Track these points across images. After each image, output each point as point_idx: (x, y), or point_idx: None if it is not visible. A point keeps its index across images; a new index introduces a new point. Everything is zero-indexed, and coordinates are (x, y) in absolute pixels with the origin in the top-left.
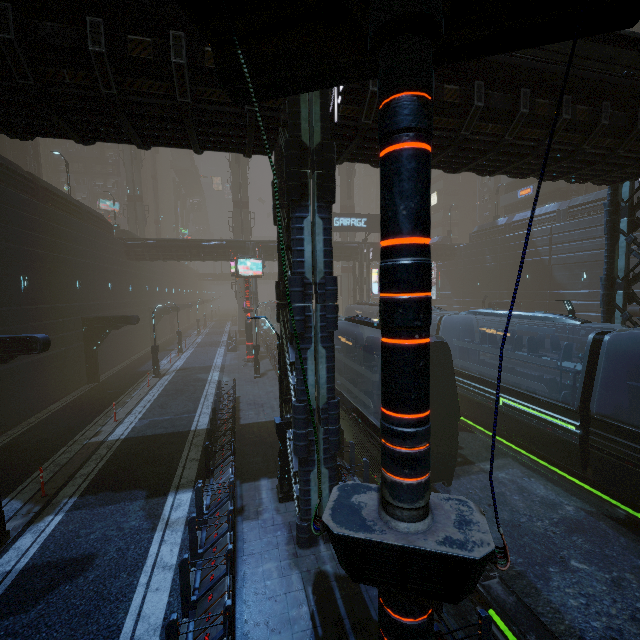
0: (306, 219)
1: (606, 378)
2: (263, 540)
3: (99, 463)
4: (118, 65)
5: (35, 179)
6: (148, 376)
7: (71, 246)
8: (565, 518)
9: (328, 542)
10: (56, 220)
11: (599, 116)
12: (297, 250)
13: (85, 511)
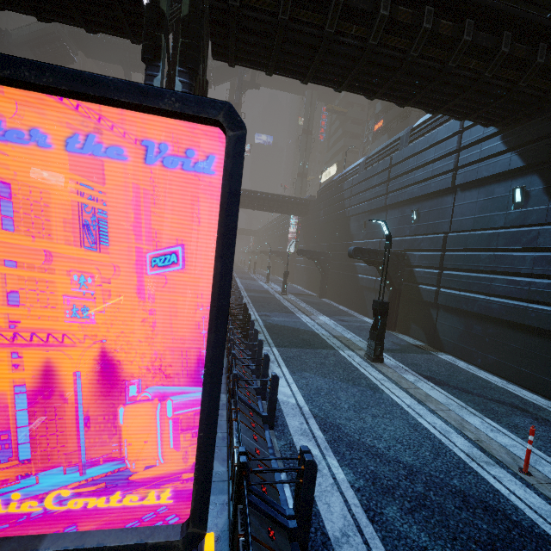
0: None
1: None
2: None
3: None
4: None
5: None
6: None
7: None
8: None
9: None
10: None
11: None
12: None
13: None
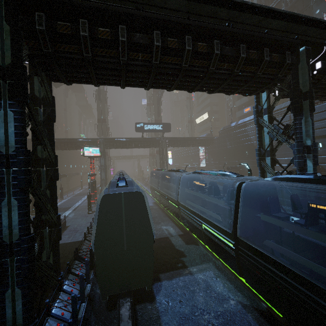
0: None
1: (245, 212)
2: None
3: None
4: None
5: None
6: None
7: None
8: (226, 311)
9: None
10: None
11: (214, 49)
12: None
13: None
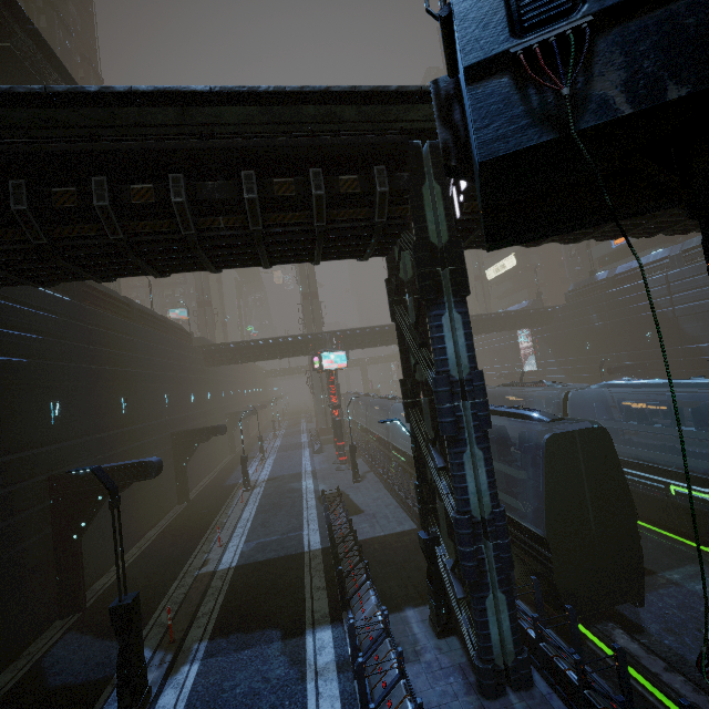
0: (444, 316)
1: None
2: (436, 689)
3: (218, 598)
4: (264, 205)
5: (130, 302)
6: (241, 491)
7: (160, 361)
8: None
9: (518, 690)
10: (148, 338)
11: None
12: (439, 348)
13: (221, 658)
